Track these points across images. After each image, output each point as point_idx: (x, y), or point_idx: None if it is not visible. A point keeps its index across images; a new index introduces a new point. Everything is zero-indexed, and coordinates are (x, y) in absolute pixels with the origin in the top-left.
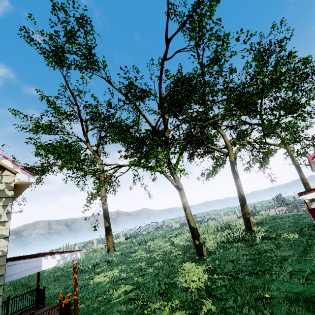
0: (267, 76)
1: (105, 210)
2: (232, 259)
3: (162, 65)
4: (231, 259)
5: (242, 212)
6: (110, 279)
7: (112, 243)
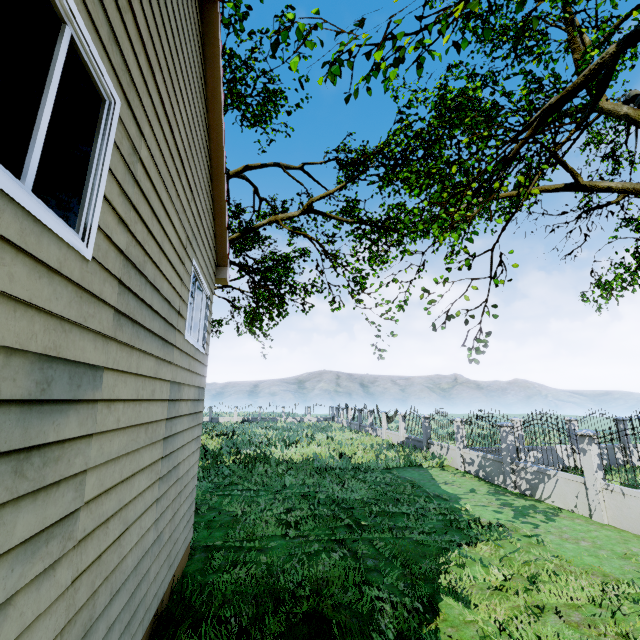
0: None
1: None
2: None
3: None
4: None
5: None
6: None
7: None
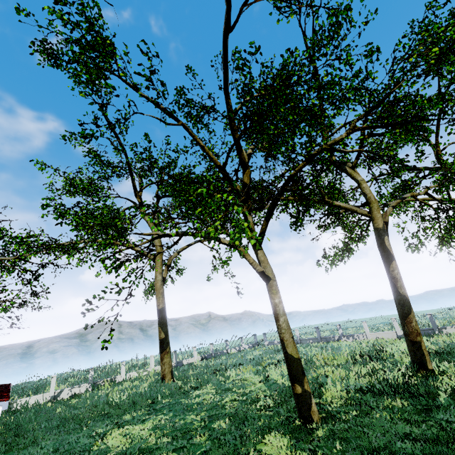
0: (452, 22)
1: (160, 312)
2: (375, 444)
3: (225, 45)
4: (372, 445)
5: (403, 330)
6: (126, 446)
7: (169, 368)
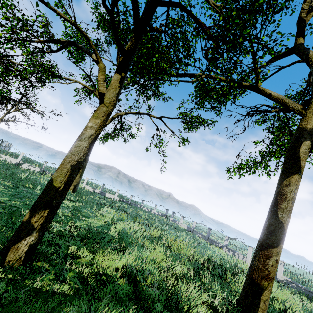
0: None
1: None
2: None
3: None
4: None
5: (252, 261)
6: None
7: (75, 182)
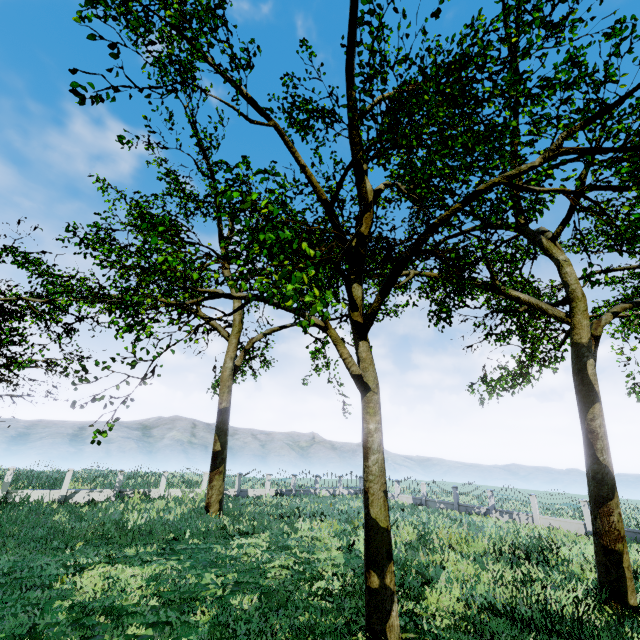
0: None
1: (220, 413)
2: None
3: None
4: None
5: (593, 525)
6: (97, 595)
7: (218, 495)
